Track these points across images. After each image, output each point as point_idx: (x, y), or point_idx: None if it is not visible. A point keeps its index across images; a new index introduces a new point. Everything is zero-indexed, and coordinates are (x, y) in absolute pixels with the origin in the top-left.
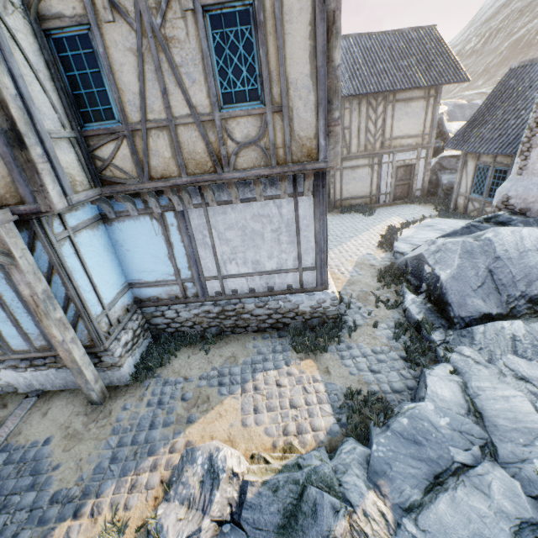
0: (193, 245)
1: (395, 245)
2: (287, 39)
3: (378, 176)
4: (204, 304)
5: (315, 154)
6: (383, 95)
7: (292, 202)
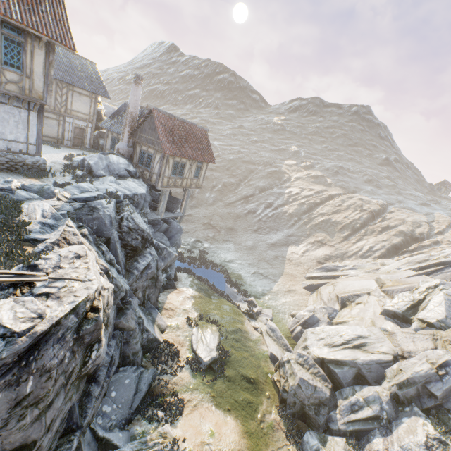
0: None
1: (74, 158)
2: (35, 59)
3: (63, 128)
4: None
5: (42, 98)
6: (67, 84)
7: (27, 112)
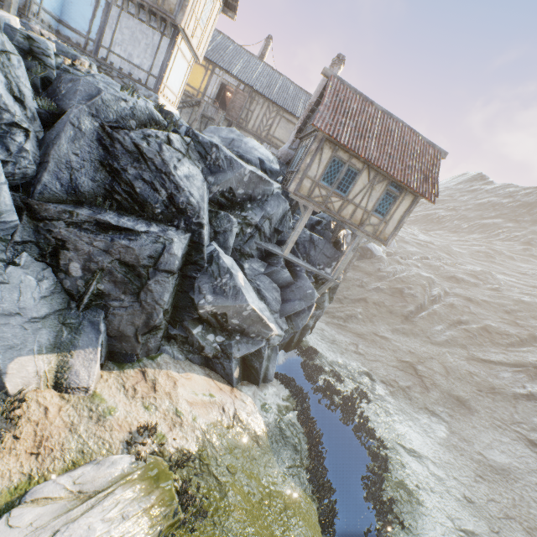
0: (106, 23)
1: None
2: None
3: None
4: (92, 58)
5: (173, 12)
6: (278, 108)
7: (161, 37)
